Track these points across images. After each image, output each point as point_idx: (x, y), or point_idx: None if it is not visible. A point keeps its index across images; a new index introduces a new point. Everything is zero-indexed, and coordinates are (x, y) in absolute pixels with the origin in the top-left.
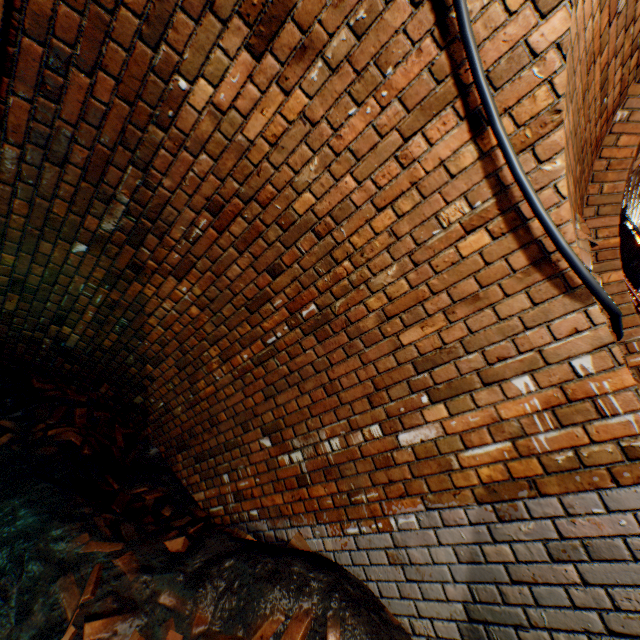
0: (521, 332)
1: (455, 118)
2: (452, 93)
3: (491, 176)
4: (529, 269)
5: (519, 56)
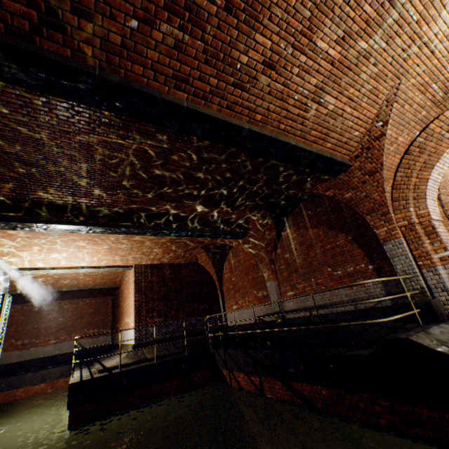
0: (447, 231)
1: (438, 206)
2: (438, 204)
3: (443, 213)
4: (448, 224)
5: (447, 202)
